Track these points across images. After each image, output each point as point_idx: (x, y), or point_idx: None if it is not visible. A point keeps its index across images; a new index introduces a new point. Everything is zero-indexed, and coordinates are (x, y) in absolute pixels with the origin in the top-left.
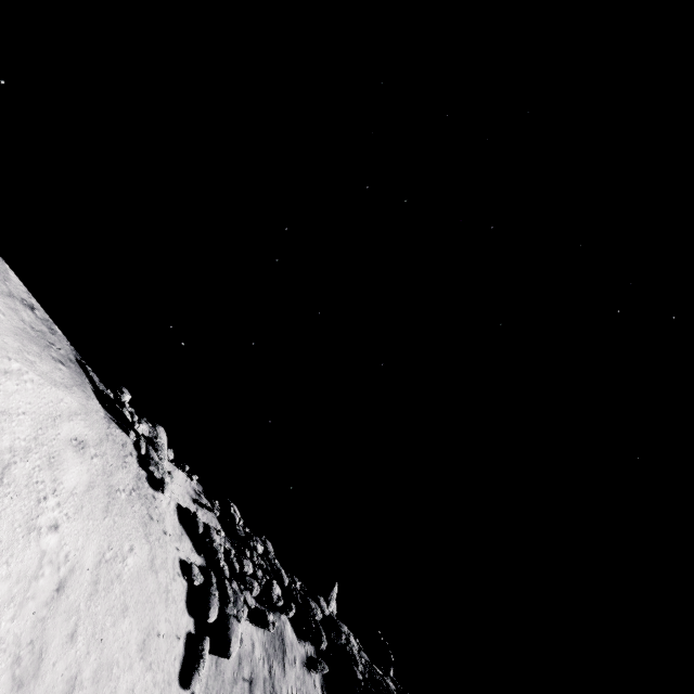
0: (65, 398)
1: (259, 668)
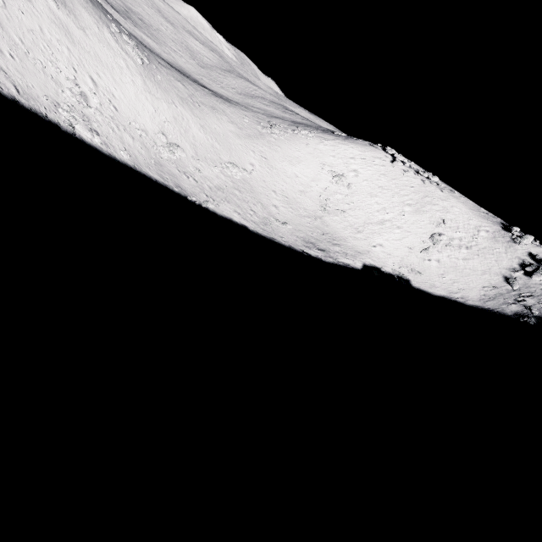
0: (484, 224)
1: None
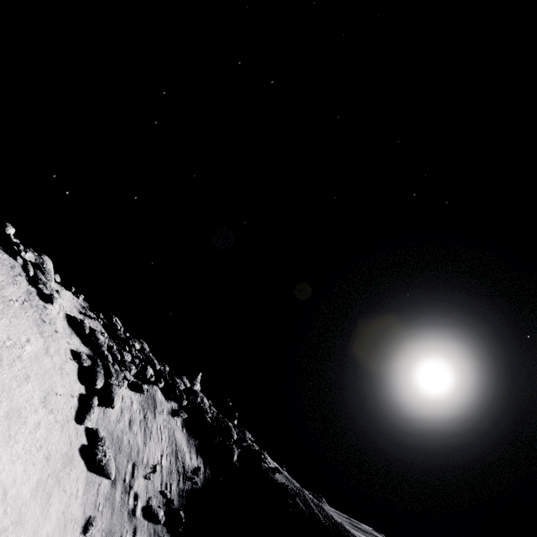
0: None
1: (136, 415)
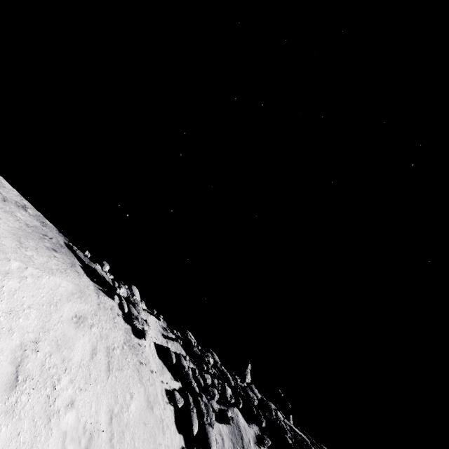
0: (62, 283)
1: None
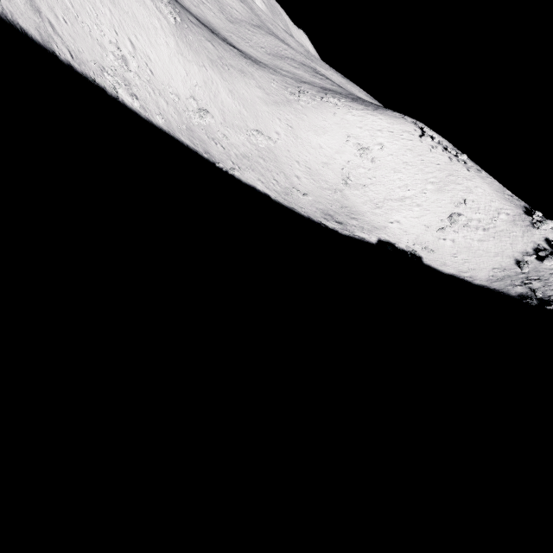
0: (505, 207)
1: None
